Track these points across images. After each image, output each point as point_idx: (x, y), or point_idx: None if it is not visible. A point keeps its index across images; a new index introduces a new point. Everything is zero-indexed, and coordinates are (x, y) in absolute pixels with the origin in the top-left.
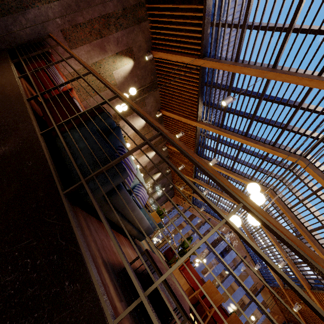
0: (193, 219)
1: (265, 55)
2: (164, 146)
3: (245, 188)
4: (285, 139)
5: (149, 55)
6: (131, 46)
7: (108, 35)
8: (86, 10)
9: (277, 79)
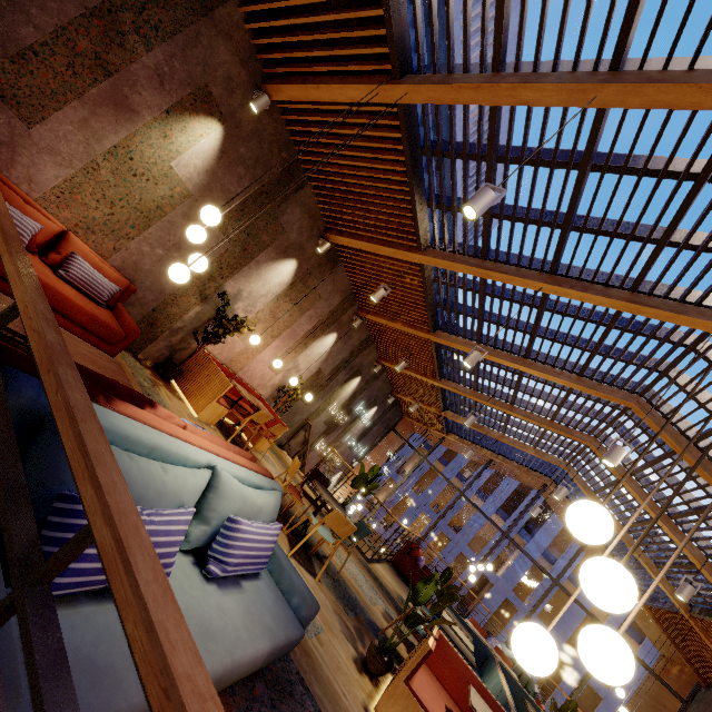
0: (458, 454)
1: (584, 33)
2: (355, 316)
3: (568, 395)
4: (666, 271)
5: (259, 98)
6: (203, 84)
7: (127, 64)
8: (39, 4)
9: (628, 103)
